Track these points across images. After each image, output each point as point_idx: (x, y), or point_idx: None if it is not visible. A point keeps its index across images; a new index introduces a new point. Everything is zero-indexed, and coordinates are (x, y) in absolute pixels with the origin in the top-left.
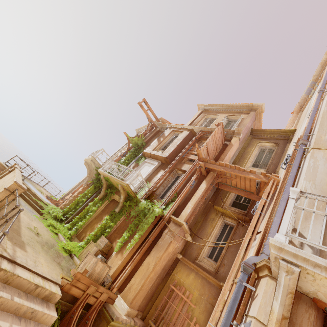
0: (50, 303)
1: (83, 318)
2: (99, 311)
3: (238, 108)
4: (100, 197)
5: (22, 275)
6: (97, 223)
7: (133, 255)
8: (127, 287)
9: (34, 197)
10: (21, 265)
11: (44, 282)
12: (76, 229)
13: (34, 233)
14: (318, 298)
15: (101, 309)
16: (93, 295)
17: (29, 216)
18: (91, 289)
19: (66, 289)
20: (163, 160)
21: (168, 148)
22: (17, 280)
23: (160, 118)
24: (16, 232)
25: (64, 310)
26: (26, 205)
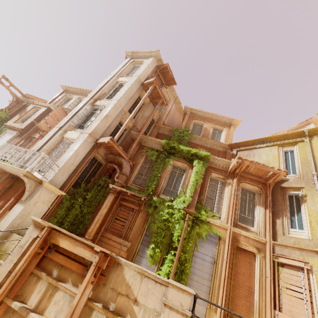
0: None
1: None
2: None
3: (86, 92)
4: None
5: None
6: None
7: None
8: None
9: None
10: None
11: None
12: None
13: None
14: (8, 171)
15: None
16: None
17: None
18: None
19: None
20: (21, 131)
21: (26, 121)
22: None
23: (26, 94)
24: None
25: None
26: None
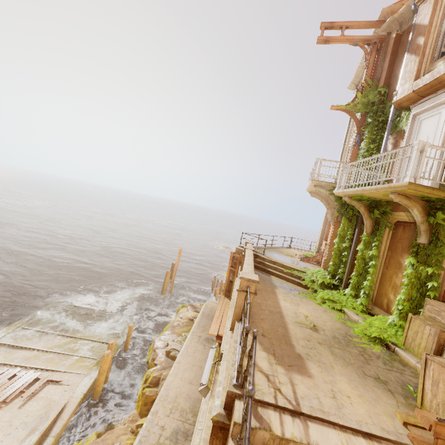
0: None
1: None
2: None
3: None
4: (369, 230)
5: (325, 444)
6: (396, 274)
7: None
8: None
9: (285, 269)
10: (315, 417)
11: None
12: (365, 294)
13: (309, 326)
14: None
15: None
16: None
17: (292, 300)
18: None
19: None
20: None
21: None
22: None
23: (380, 16)
24: (284, 340)
25: None
26: (282, 284)
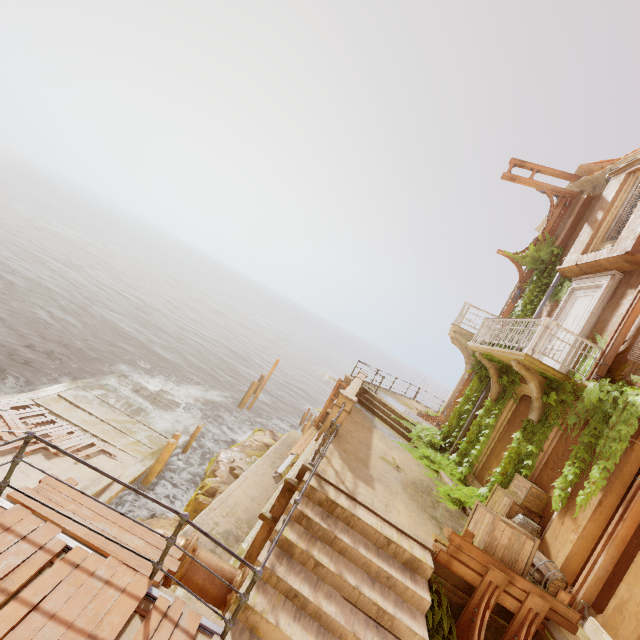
0: (419, 576)
1: (503, 635)
2: (541, 636)
3: None
4: (494, 396)
5: (364, 518)
6: (505, 449)
7: (608, 525)
8: (612, 605)
9: (394, 416)
10: (364, 506)
11: (401, 538)
12: (469, 464)
13: (393, 466)
14: None
15: (542, 632)
16: (507, 591)
17: (388, 443)
18: (496, 576)
19: (443, 561)
20: (622, 263)
21: (628, 226)
22: (359, 524)
23: (577, 171)
24: (362, 462)
25: (455, 602)
26: (384, 428)
